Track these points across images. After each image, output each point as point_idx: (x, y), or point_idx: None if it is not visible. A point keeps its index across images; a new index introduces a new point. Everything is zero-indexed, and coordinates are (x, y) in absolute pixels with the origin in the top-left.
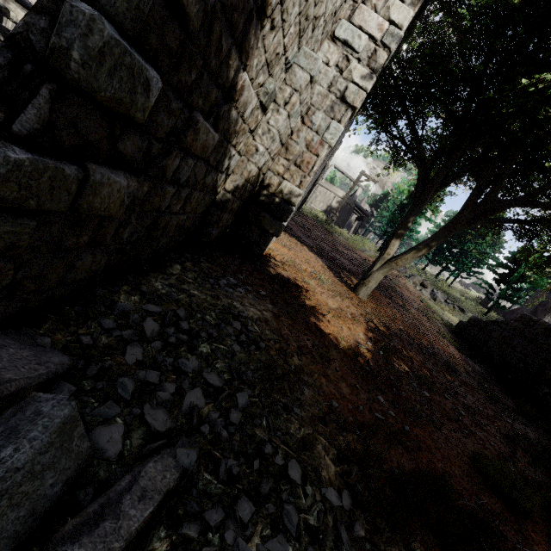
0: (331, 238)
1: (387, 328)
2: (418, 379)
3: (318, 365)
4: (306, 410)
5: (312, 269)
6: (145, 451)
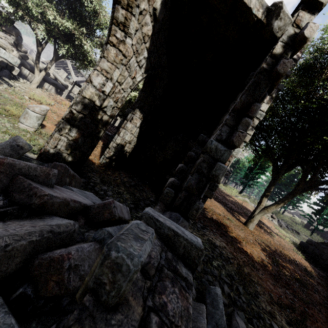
0: (218, 190)
1: (270, 248)
2: (297, 280)
3: (254, 272)
4: (262, 296)
5: (221, 212)
6: (229, 312)
